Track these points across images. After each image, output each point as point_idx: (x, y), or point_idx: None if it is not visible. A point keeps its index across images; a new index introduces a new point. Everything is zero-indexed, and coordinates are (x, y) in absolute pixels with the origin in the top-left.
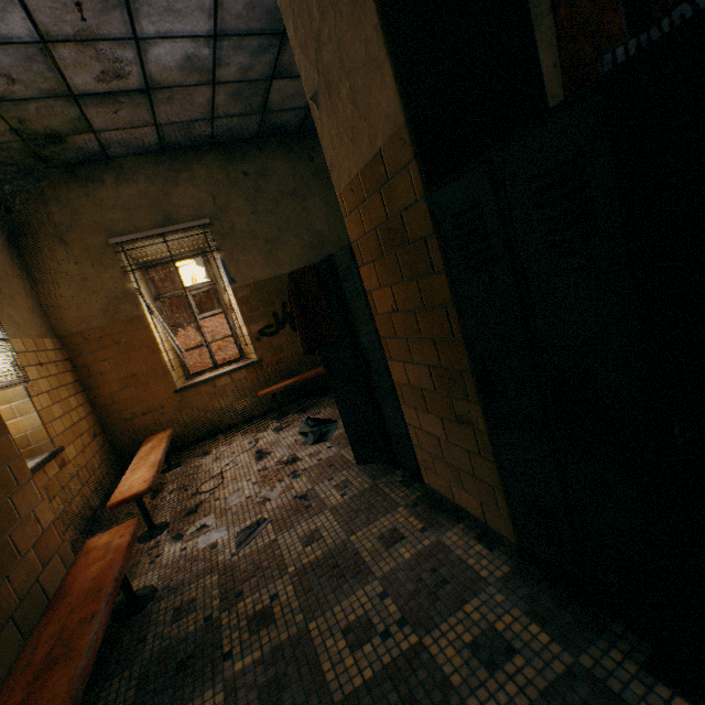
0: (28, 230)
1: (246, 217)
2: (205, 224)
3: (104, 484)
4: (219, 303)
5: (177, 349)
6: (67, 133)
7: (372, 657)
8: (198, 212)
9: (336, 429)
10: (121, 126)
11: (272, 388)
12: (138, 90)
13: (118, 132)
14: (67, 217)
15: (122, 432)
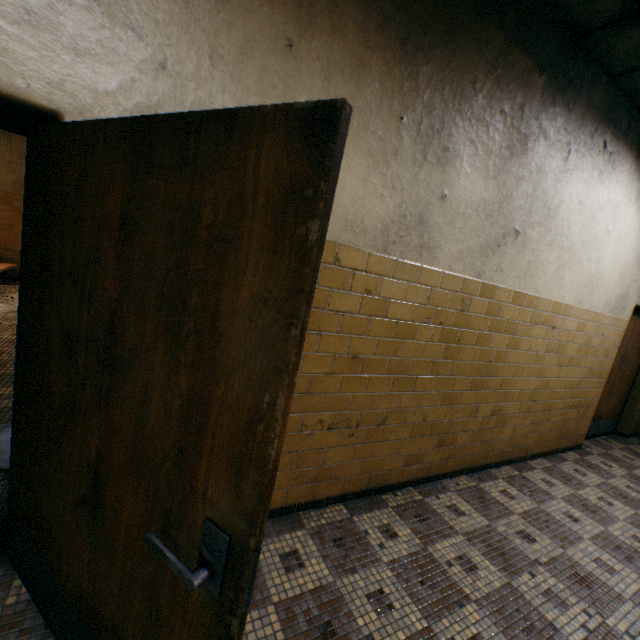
0: None
1: None
2: None
3: None
4: None
5: None
6: None
7: (15, 337)
8: None
9: None
10: None
11: None
12: None
13: None
14: None
15: None
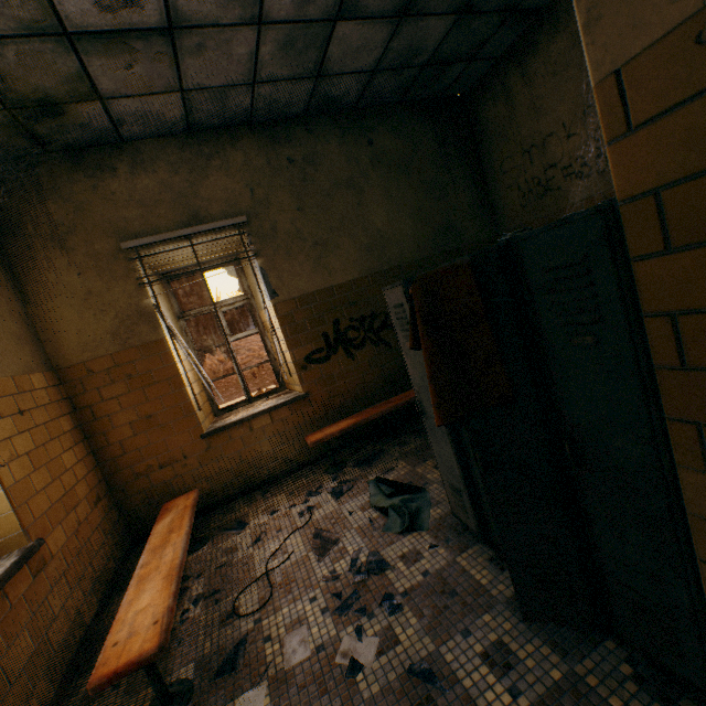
0: (18, 232)
1: (290, 214)
2: (240, 222)
3: (105, 573)
4: (255, 321)
5: (205, 382)
6: (65, 100)
7: None
8: (232, 207)
9: (429, 505)
10: (136, 90)
11: (325, 432)
12: (157, 30)
13: (132, 101)
14: (69, 215)
15: (134, 491)
